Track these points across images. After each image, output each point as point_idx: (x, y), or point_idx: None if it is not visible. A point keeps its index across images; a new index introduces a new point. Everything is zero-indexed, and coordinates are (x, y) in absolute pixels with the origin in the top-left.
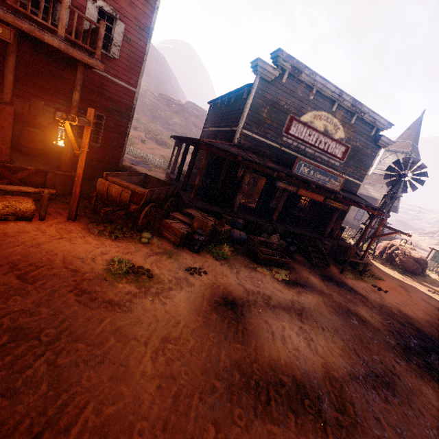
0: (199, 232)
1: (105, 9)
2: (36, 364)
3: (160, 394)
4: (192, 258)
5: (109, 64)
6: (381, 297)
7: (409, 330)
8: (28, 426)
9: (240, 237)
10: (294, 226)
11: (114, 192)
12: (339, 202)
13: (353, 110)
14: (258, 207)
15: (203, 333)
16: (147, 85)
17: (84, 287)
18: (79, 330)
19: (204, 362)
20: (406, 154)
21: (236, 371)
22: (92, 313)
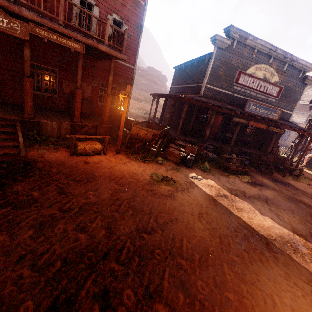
0: (192, 154)
1: (117, 18)
2: (150, 222)
3: (211, 237)
4: (189, 171)
5: None
6: None
7: None
8: (164, 245)
9: (212, 157)
10: (244, 147)
11: (142, 134)
12: (278, 127)
13: (285, 60)
14: (218, 136)
15: (217, 210)
16: None
17: (147, 187)
18: (158, 208)
19: (225, 224)
20: None
21: (244, 229)
22: (158, 200)
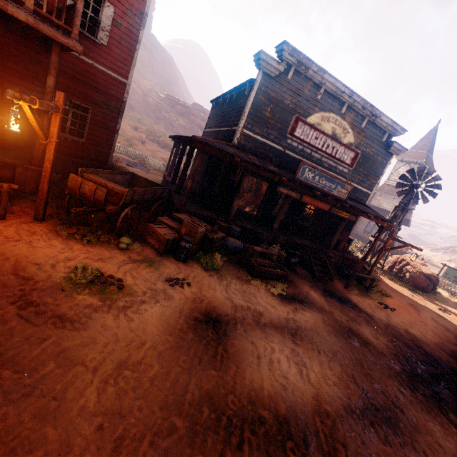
0: (186, 238)
1: None
2: None
3: (98, 438)
4: (176, 267)
5: (96, 51)
6: (388, 316)
7: (417, 354)
8: None
9: (235, 246)
10: (298, 236)
11: (88, 190)
12: (346, 211)
13: (364, 112)
14: (259, 214)
15: (172, 356)
16: (151, 84)
17: (32, 298)
18: (9, 352)
19: (166, 394)
20: (420, 165)
21: (206, 405)
22: (33, 330)
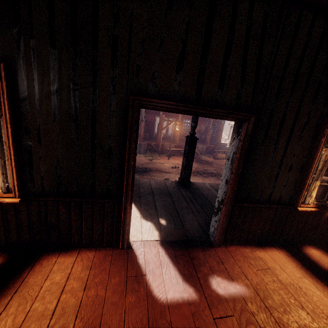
0: None
1: None
2: None
3: None
4: None
5: None
6: None
7: None
8: None
9: None
10: None
11: None
12: None
13: None
14: None
15: None
16: None
17: None
18: None
19: None
20: None
21: None
22: None
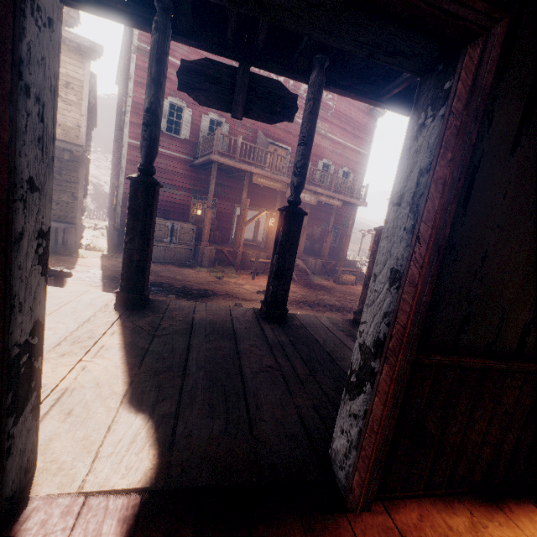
0: None
1: (346, 170)
2: None
3: None
4: None
5: None
6: None
7: None
8: None
9: None
10: None
11: None
12: None
13: None
14: None
15: None
16: None
17: None
18: None
19: None
20: None
21: None
22: None
